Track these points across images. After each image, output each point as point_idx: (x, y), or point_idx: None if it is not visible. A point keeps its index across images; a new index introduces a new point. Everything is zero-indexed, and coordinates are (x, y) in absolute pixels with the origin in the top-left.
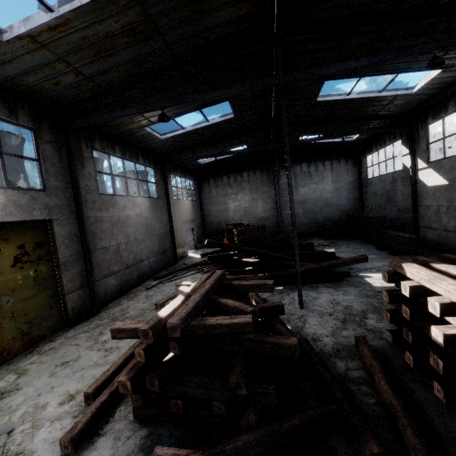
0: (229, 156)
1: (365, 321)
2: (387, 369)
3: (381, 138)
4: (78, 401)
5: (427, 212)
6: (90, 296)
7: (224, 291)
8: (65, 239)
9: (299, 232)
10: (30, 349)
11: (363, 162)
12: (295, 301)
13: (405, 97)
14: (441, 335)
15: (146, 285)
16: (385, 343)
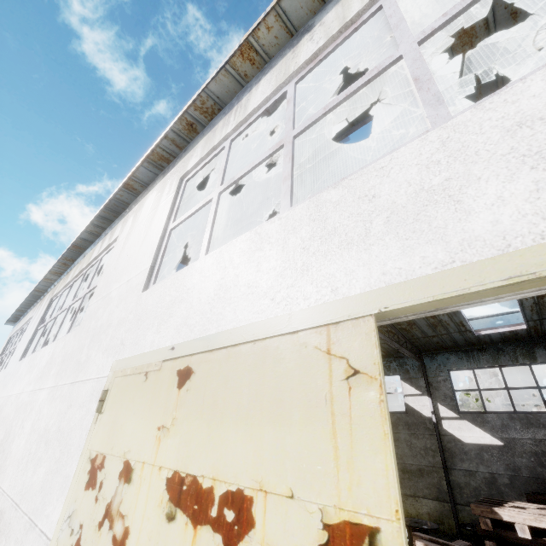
0: None
1: None
2: None
3: None
4: None
5: None
6: None
7: None
8: None
9: None
10: None
11: None
12: None
13: None
14: None
15: None
16: None
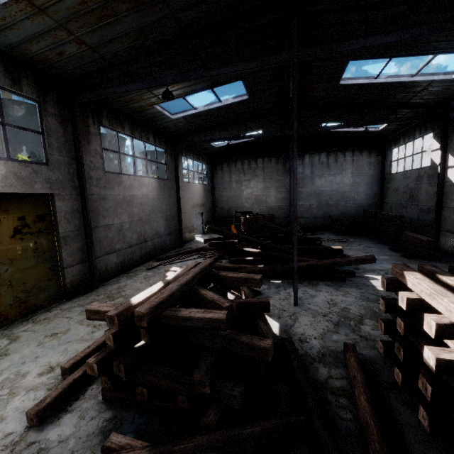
0: (244, 141)
1: (360, 327)
2: (372, 382)
3: (411, 130)
4: (56, 374)
5: (452, 215)
6: (90, 272)
7: (211, 281)
8: (66, 214)
9: (311, 225)
10: (27, 317)
11: (387, 156)
12: (290, 297)
13: (442, 84)
14: (433, 358)
15: (148, 265)
16: (377, 353)
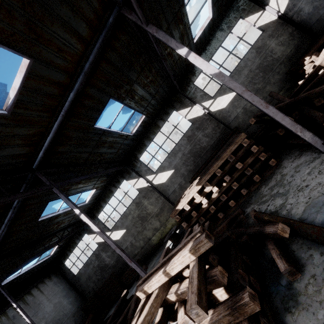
0: None
1: None
2: None
3: (71, 243)
4: None
5: (128, 250)
6: None
7: None
8: None
9: None
10: None
11: (63, 269)
12: None
13: (83, 207)
14: (205, 199)
15: None
16: None
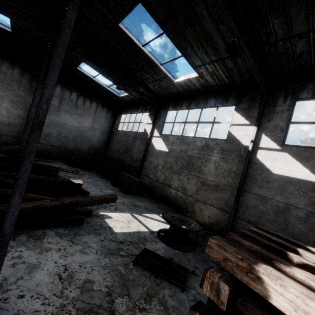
0: None
1: None
2: None
3: (137, 106)
4: None
5: (150, 166)
6: None
7: None
8: None
9: (45, 152)
10: None
11: (118, 117)
12: None
13: (168, 82)
14: None
15: None
16: None
